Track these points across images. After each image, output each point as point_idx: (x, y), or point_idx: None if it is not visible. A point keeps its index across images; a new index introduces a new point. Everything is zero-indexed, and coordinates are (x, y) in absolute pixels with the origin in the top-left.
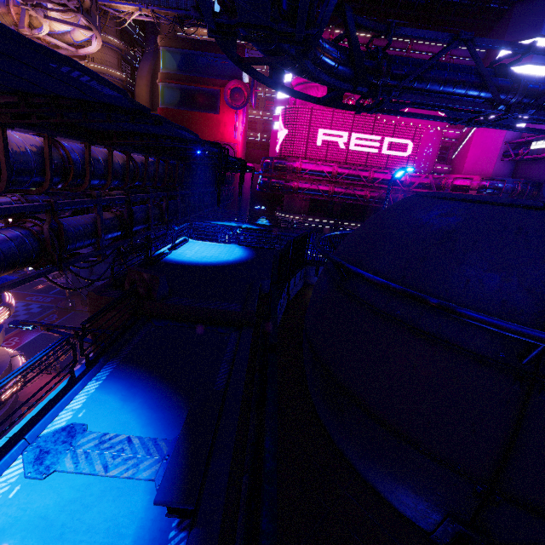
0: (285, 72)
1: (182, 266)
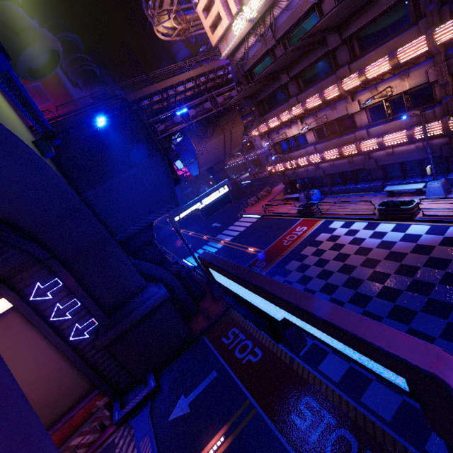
0: None
1: None
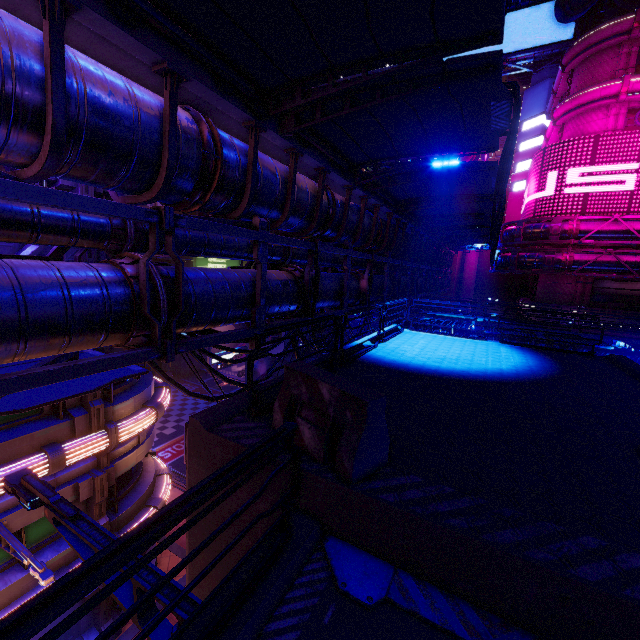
0: (533, 115)
1: (403, 373)
